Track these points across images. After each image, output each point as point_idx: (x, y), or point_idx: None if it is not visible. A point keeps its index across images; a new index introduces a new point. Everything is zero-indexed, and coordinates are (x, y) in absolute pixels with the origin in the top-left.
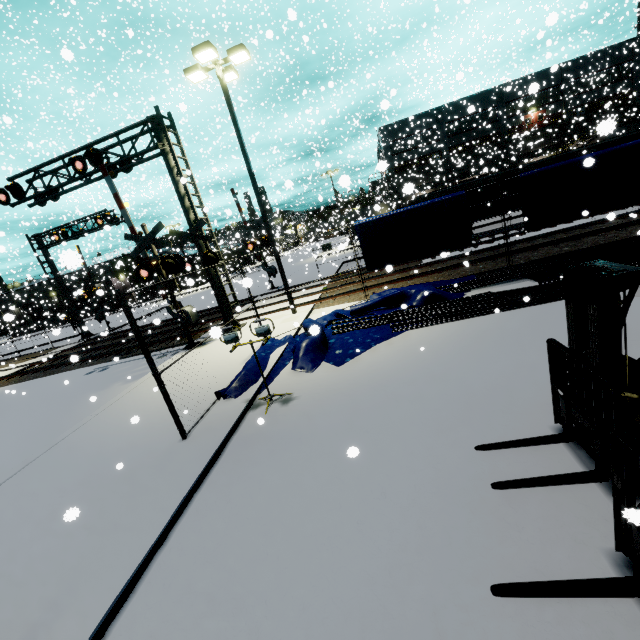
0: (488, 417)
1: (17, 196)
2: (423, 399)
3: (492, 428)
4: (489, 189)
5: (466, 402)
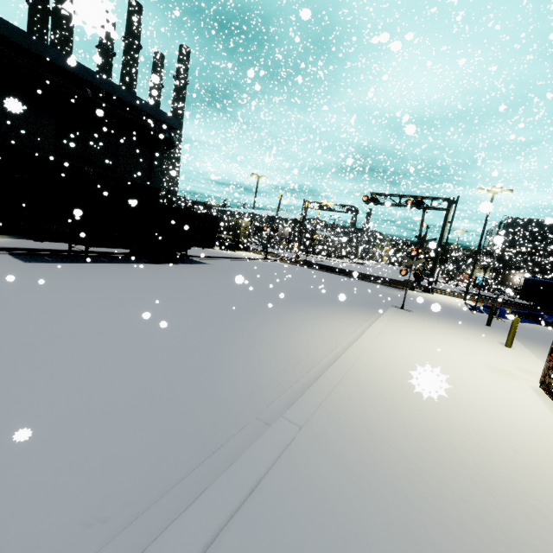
0: None
1: (372, 200)
2: None
3: None
4: None
5: None
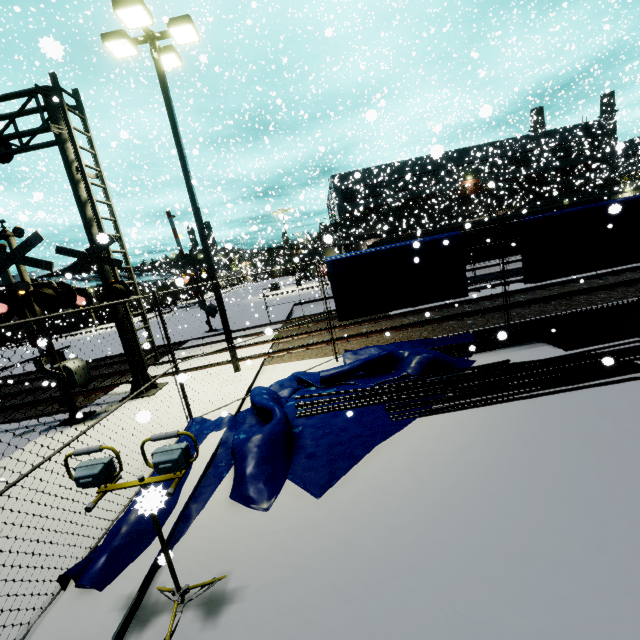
0: None
1: None
2: None
3: None
4: None
5: None
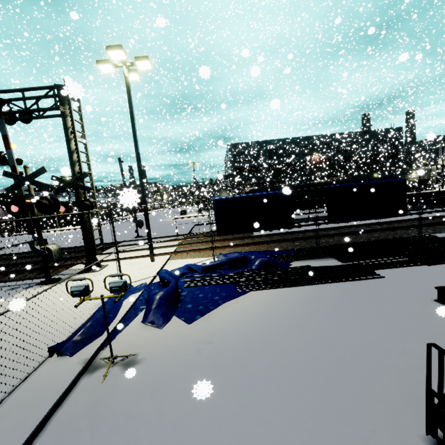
0: (350, 414)
1: None
2: (276, 378)
3: (360, 434)
4: (296, 193)
5: (321, 388)
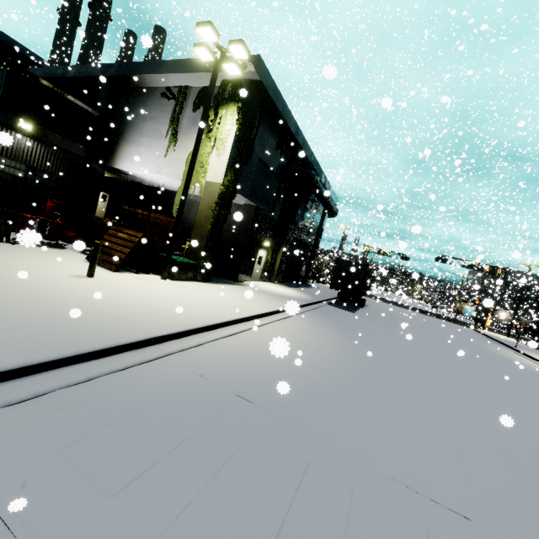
0: None
1: (444, 261)
2: None
3: None
4: None
5: None
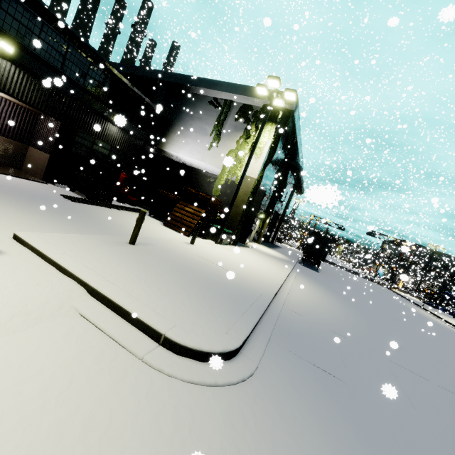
0: None
1: (373, 235)
2: None
3: None
4: None
5: None
